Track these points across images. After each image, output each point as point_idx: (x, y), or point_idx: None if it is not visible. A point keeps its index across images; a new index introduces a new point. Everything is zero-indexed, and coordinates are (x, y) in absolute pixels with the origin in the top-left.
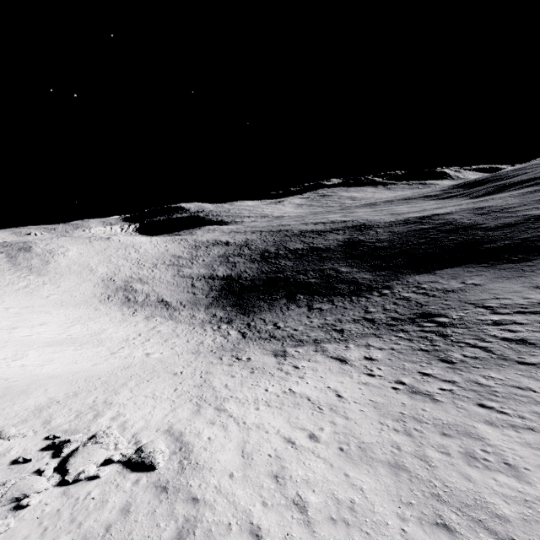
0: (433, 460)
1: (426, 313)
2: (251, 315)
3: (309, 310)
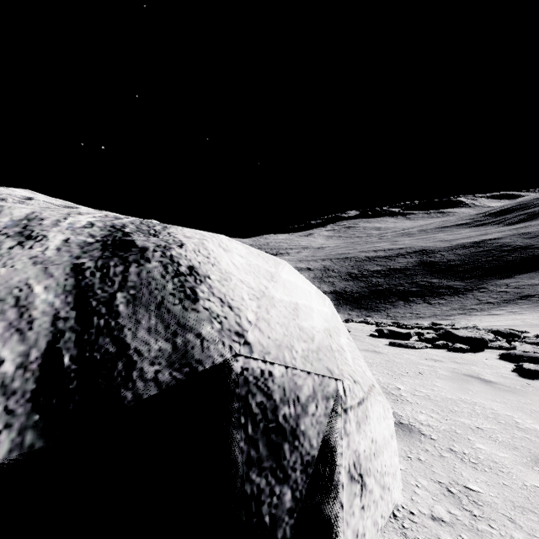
0: None
1: (526, 295)
2: (383, 312)
3: (430, 304)
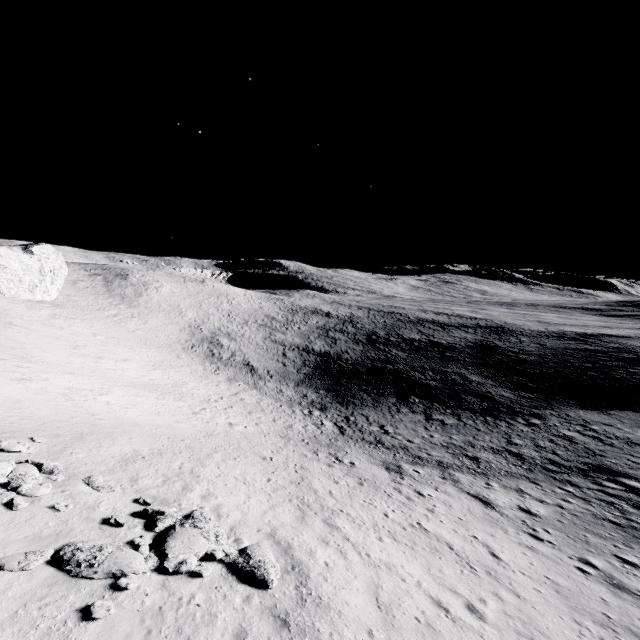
0: None
1: (604, 467)
2: (351, 408)
3: (426, 419)
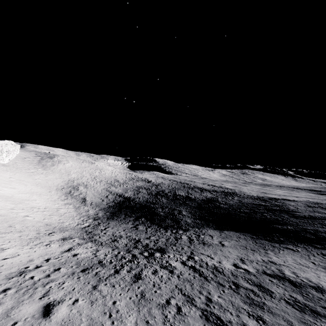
0: None
1: (163, 249)
2: (109, 220)
3: (132, 227)
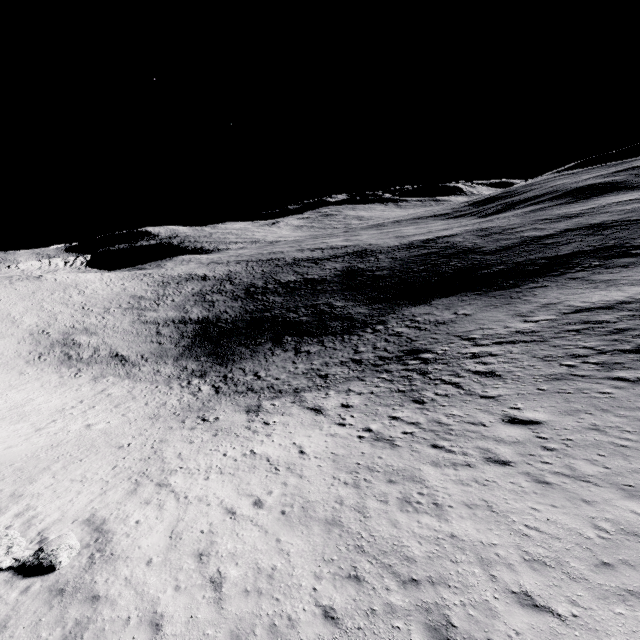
0: (370, 510)
1: (414, 349)
2: (230, 365)
3: (296, 354)
